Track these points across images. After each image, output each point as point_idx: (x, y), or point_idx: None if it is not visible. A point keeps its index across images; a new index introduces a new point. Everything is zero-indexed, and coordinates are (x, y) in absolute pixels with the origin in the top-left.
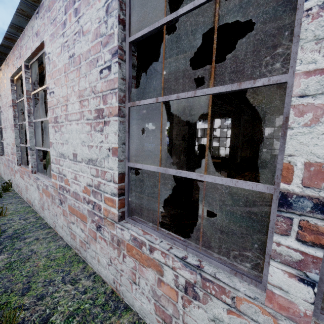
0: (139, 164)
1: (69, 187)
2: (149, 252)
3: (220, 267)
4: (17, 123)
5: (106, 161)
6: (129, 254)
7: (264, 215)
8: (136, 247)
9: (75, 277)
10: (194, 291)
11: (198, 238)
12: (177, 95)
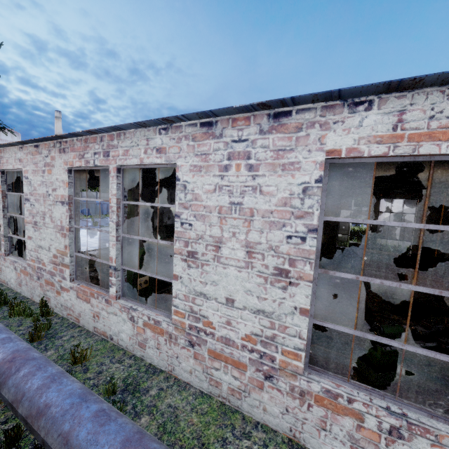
0: (329, 323)
1: (214, 330)
2: (346, 403)
3: (418, 412)
4: (73, 226)
5: (288, 317)
6: (319, 404)
7: (408, 350)
8: (330, 398)
9: (243, 430)
10: (399, 433)
11: (328, 365)
12: (381, 282)
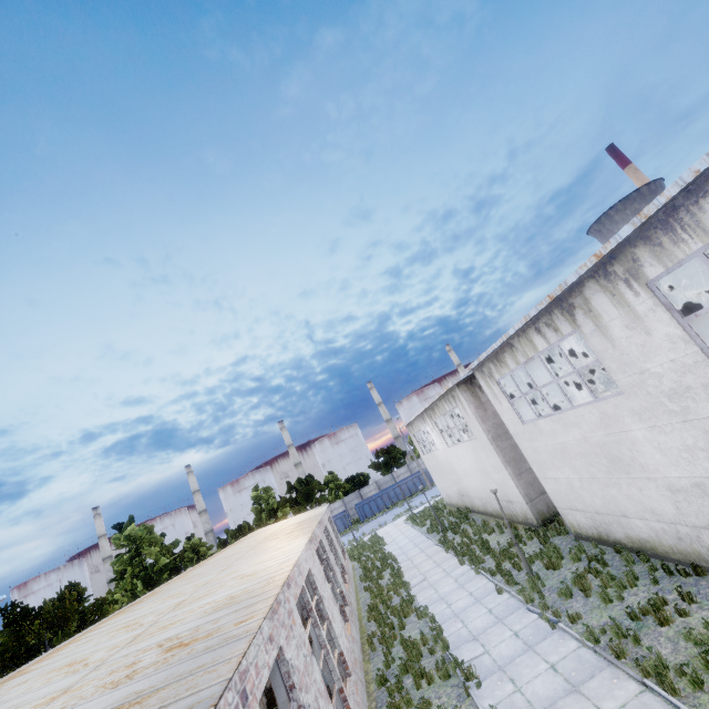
0: None
1: None
2: None
3: None
4: None
5: None
6: None
7: None
8: None
9: None
10: None
11: None
12: None
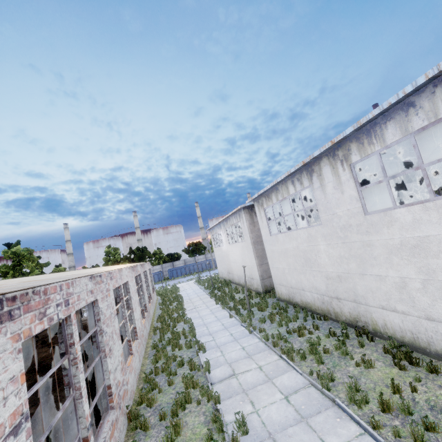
0: None
1: None
2: None
3: None
4: None
5: None
6: None
7: None
8: None
9: None
10: None
11: None
12: None
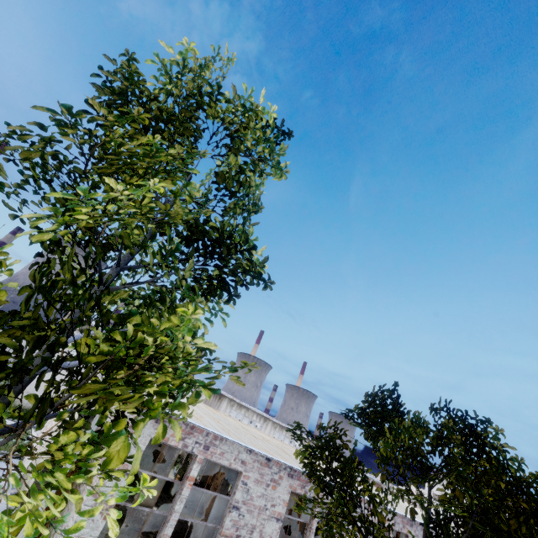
0: None
1: None
2: None
3: None
4: None
5: None
6: None
7: None
8: None
9: None
10: None
11: None
12: None
